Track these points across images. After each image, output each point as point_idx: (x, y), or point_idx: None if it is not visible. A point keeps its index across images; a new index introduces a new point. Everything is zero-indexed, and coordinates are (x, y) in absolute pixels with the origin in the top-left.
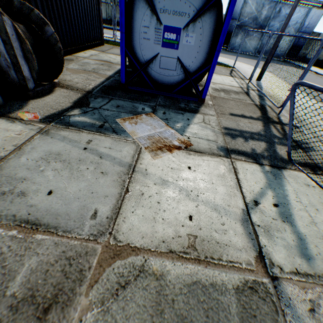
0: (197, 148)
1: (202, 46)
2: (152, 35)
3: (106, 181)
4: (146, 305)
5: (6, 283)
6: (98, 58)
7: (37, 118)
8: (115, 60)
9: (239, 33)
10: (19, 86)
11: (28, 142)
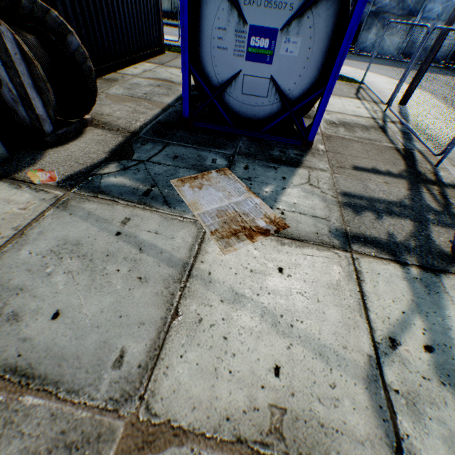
0: (295, 232)
1: (311, 57)
2: (231, 42)
3: (144, 294)
4: None
5: None
6: (153, 75)
7: (53, 180)
8: (178, 77)
9: (373, 25)
10: (32, 128)
11: (35, 222)
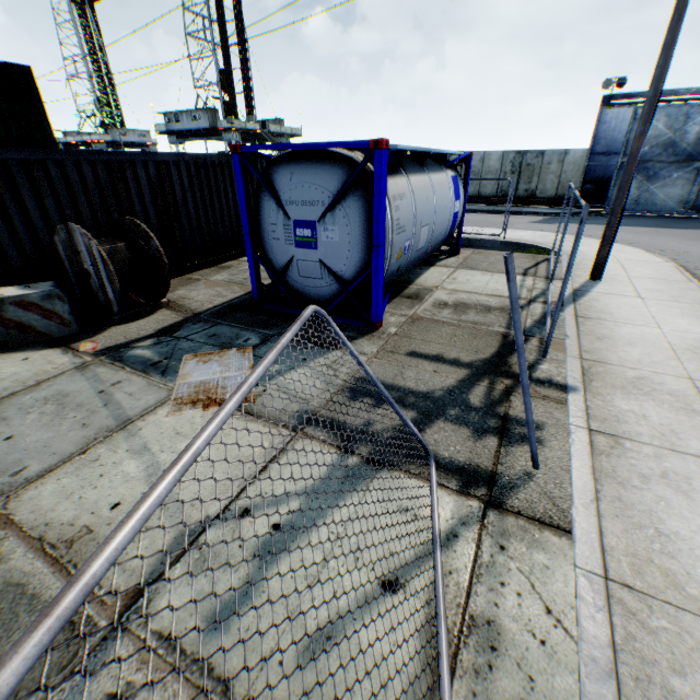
0: (257, 408)
1: (353, 240)
2: (282, 233)
3: (77, 436)
4: None
5: None
6: None
7: (95, 349)
8: None
9: None
10: (107, 309)
11: (54, 378)
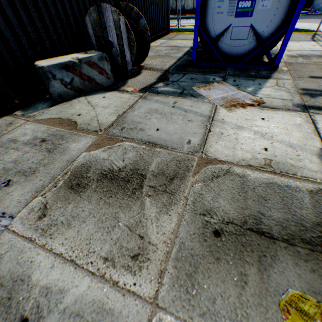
0: (269, 105)
1: (279, 7)
2: (226, 8)
3: (192, 125)
4: (233, 187)
5: (147, 166)
6: (167, 45)
7: (136, 90)
8: (181, 44)
9: None
10: (121, 69)
11: (135, 104)
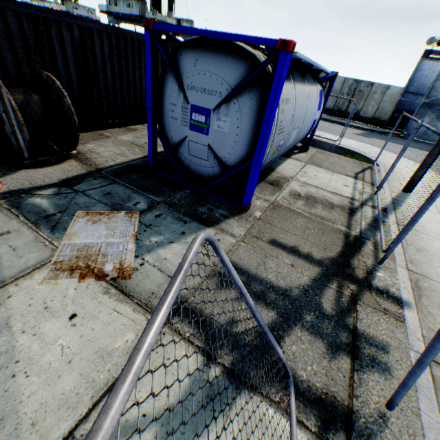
0: (131, 286)
1: (240, 134)
2: (179, 114)
3: None
4: None
5: None
6: None
7: None
8: None
9: (426, 114)
10: (20, 153)
11: None
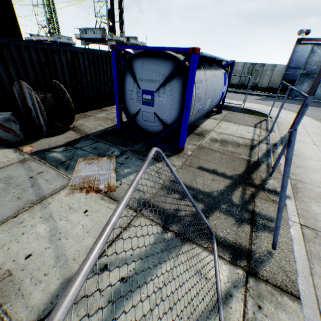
0: (116, 195)
1: (173, 103)
2: (135, 96)
3: (13, 205)
4: None
5: None
6: None
7: (31, 151)
8: None
9: (305, 81)
10: (40, 129)
11: (7, 167)
